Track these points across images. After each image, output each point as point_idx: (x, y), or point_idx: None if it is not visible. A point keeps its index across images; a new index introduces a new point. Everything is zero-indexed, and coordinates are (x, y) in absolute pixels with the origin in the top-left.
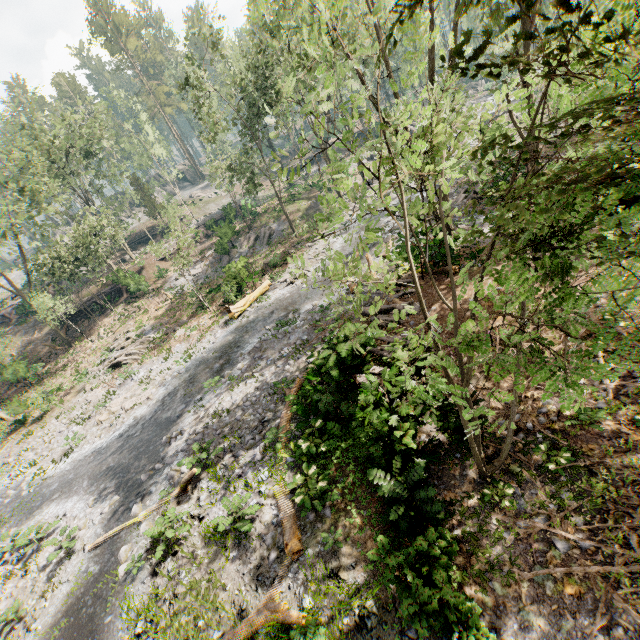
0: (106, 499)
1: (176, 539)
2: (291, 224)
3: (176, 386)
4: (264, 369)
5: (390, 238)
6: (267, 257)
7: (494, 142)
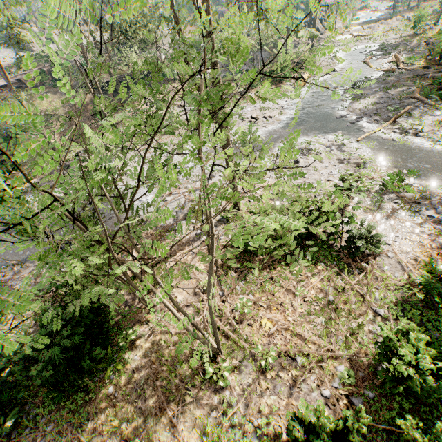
0: (331, 134)
1: (414, 130)
2: (287, 49)
3: (301, 107)
4: (371, 95)
5: (385, 56)
6: (273, 68)
7: (420, 21)
